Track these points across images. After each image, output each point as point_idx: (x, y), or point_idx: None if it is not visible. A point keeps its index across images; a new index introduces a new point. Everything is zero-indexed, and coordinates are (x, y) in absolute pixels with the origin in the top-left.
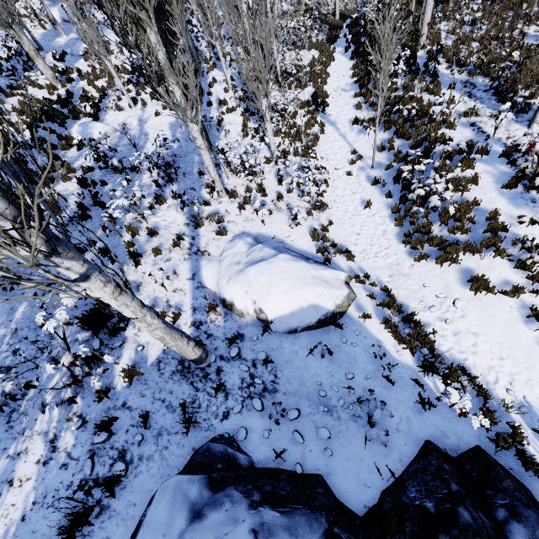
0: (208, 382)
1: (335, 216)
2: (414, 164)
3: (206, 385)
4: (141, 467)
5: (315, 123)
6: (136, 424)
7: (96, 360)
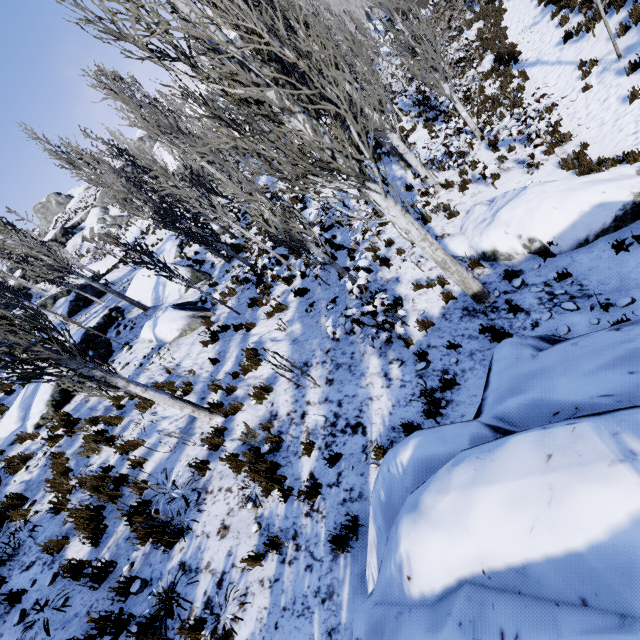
0: (501, 312)
1: (587, 138)
2: None
3: (500, 314)
4: (467, 375)
5: (511, 79)
6: (446, 354)
7: (391, 325)
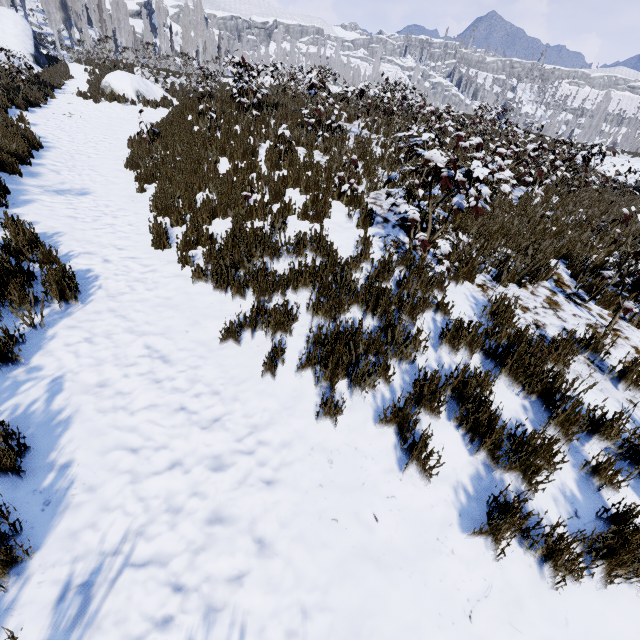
0: None
1: None
2: None
3: None
4: None
5: None
6: None
7: None
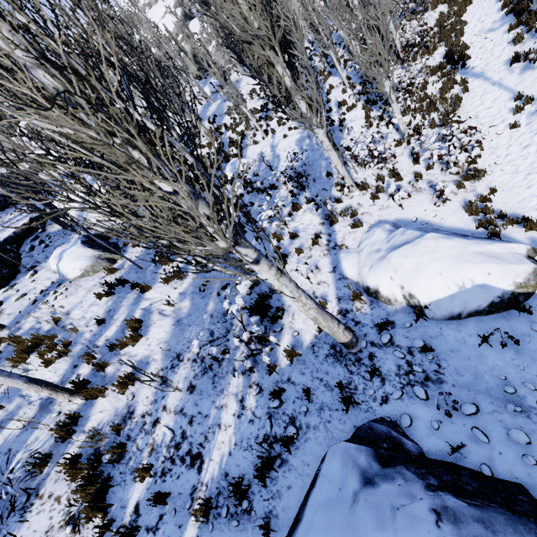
0: (361, 367)
1: (499, 181)
2: None
3: (360, 369)
4: (309, 434)
5: (453, 84)
6: (300, 397)
7: (263, 341)
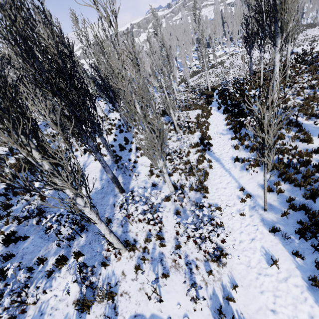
0: None
1: (238, 270)
2: (318, 220)
3: None
4: None
5: (204, 159)
6: None
7: None
